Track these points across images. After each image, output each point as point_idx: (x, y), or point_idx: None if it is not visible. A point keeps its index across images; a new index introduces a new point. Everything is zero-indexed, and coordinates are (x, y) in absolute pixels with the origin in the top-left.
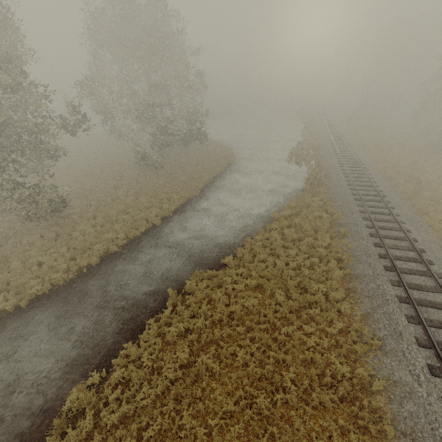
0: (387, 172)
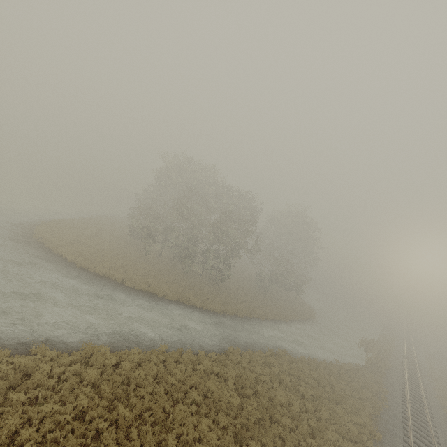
0: (443, 400)
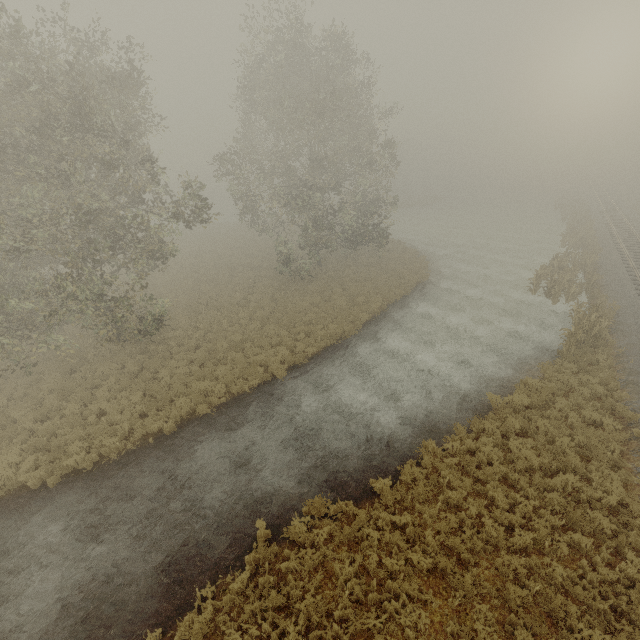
0: None
